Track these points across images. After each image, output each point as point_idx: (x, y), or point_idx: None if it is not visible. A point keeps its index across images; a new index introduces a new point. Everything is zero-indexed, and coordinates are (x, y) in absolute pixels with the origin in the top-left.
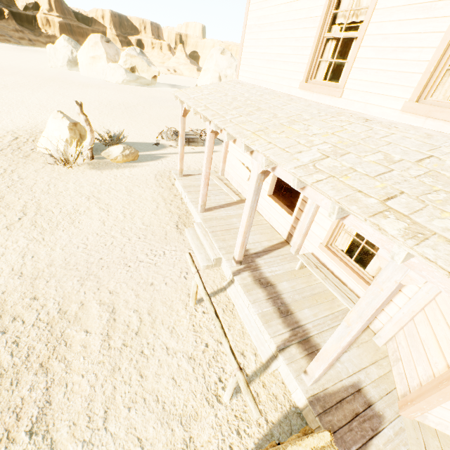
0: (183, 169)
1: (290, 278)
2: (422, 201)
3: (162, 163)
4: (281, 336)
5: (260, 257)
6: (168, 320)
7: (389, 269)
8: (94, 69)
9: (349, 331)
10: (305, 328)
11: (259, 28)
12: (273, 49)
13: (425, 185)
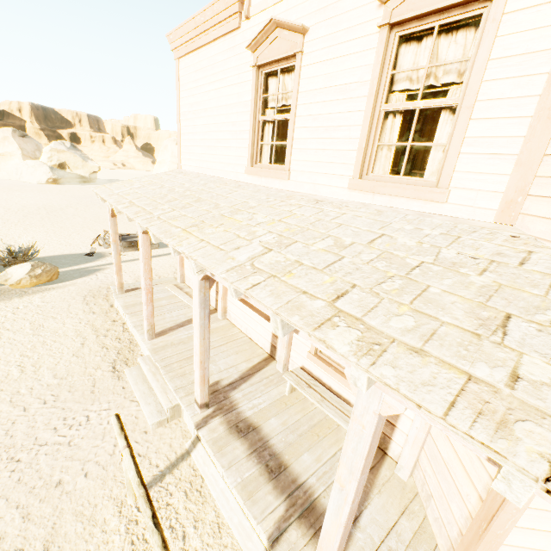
0: (129, 281)
1: (280, 410)
2: (377, 294)
3: (97, 278)
4: (274, 514)
5: (236, 389)
6: (84, 548)
7: (362, 396)
8: (3, 169)
9: (345, 496)
10: (307, 486)
11: (194, 114)
12: (211, 135)
13: (379, 271)
